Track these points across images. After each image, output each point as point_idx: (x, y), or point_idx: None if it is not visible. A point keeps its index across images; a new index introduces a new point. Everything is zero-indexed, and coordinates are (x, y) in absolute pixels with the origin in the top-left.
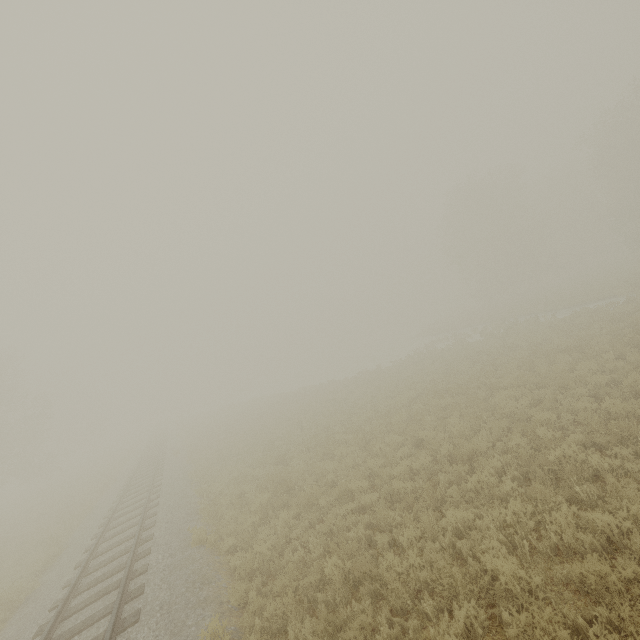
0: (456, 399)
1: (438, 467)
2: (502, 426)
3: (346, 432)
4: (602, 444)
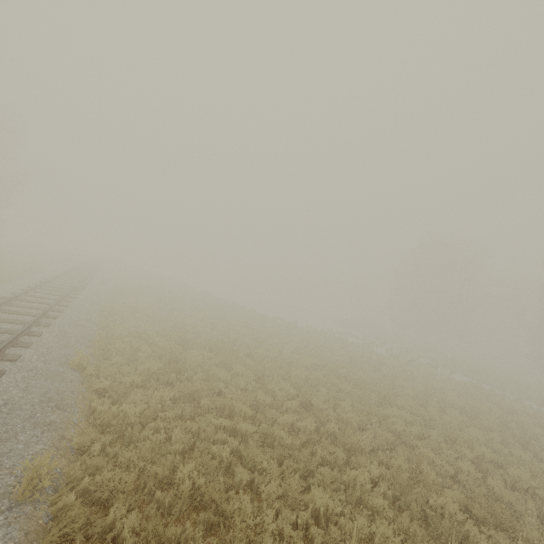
0: (352, 389)
1: (317, 438)
2: (388, 439)
3: (249, 356)
4: (476, 516)
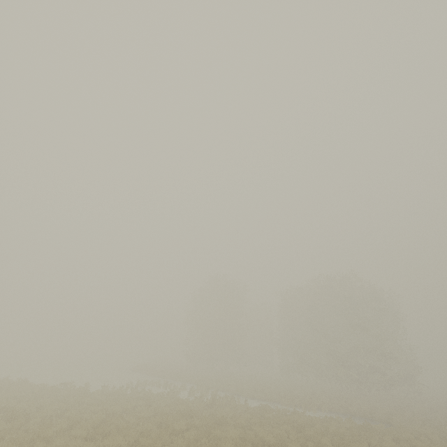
0: None
1: None
2: None
3: None
4: None
